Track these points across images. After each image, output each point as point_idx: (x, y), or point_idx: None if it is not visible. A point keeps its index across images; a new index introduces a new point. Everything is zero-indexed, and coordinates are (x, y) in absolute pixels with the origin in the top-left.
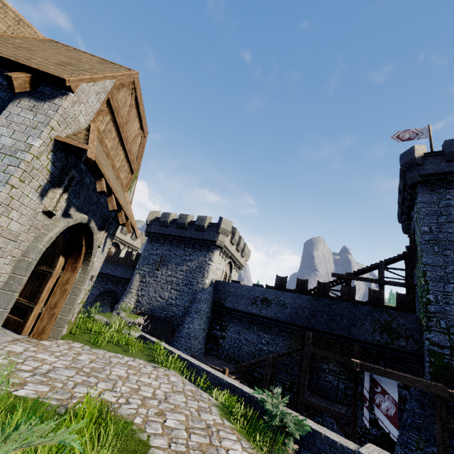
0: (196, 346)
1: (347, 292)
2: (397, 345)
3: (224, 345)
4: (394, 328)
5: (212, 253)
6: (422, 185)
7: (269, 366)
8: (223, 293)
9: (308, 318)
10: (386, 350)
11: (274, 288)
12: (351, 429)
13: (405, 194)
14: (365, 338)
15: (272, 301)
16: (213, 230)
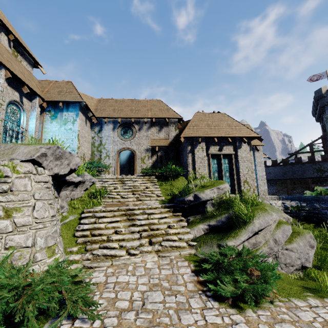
0: None
1: (297, 160)
2: (324, 175)
3: None
4: (322, 169)
5: None
6: (327, 106)
7: None
8: None
9: (282, 175)
10: (320, 178)
11: None
12: None
13: (317, 106)
14: (310, 176)
15: None
16: None
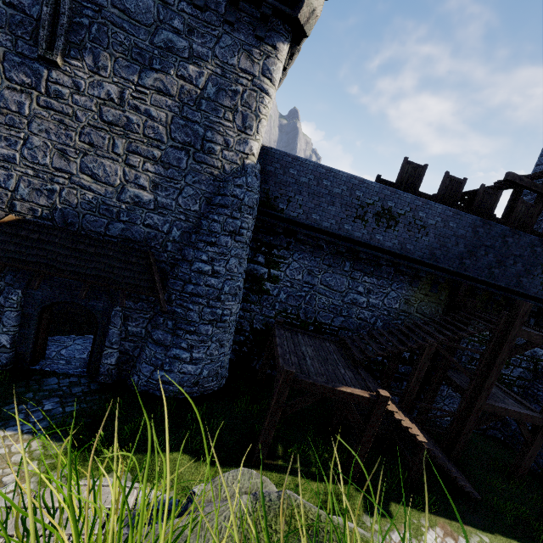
0: (233, 311)
1: (523, 214)
2: None
3: (276, 294)
4: None
5: (274, 51)
6: None
7: (429, 358)
8: (282, 183)
9: (461, 257)
10: None
11: (396, 187)
12: (541, 433)
13: None
14: (537, 292)
15: (402, 217)
16: None
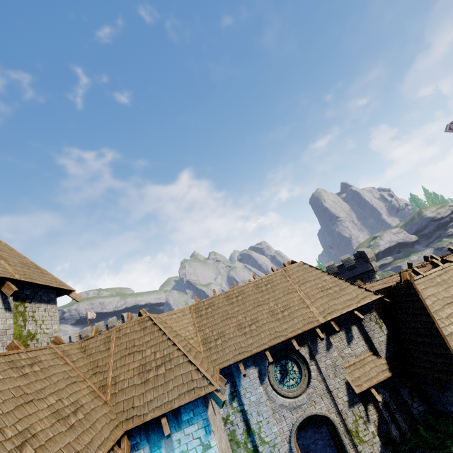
0: None
1: None
2: None
3: None
4: None
5: (375, 278)
6: None
7: None
8: None
9: None
10: None
11: None
12: None
13: None
14: None
15: None
16: (362, 263)
